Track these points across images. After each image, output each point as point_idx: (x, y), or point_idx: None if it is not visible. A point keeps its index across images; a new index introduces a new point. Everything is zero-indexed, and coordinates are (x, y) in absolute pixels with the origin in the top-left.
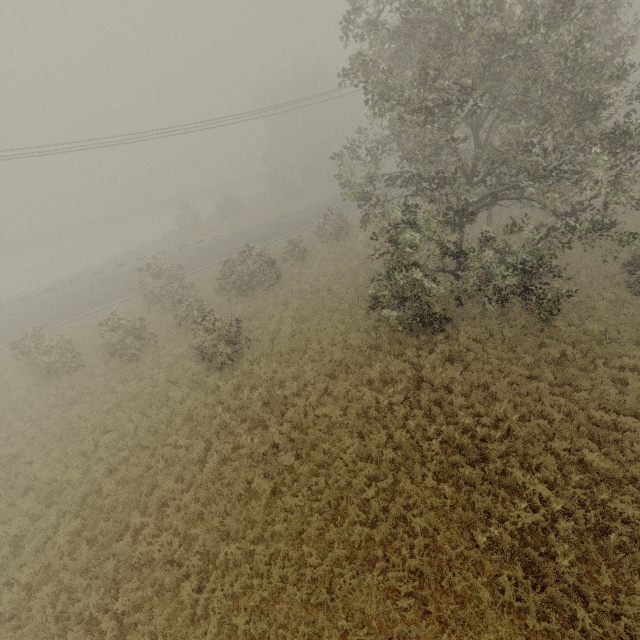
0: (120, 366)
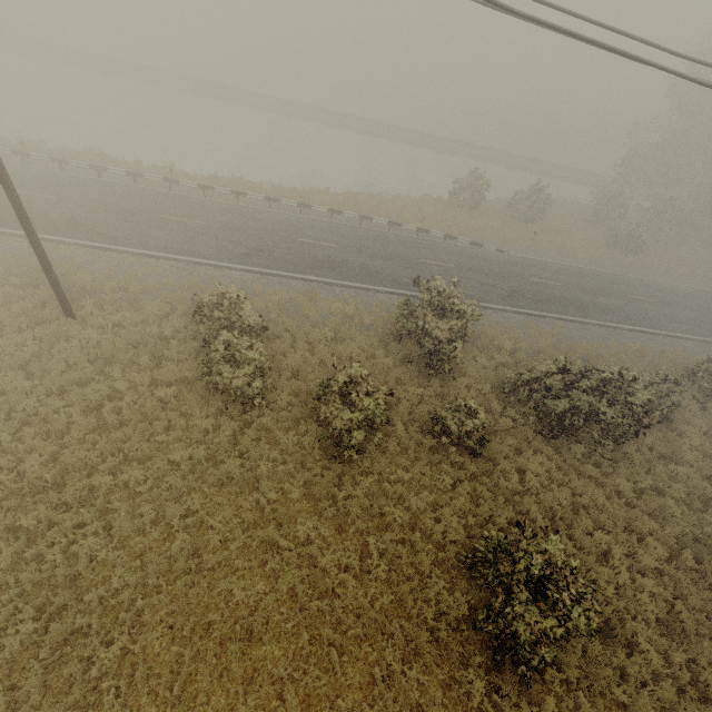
0: (315, 451)
